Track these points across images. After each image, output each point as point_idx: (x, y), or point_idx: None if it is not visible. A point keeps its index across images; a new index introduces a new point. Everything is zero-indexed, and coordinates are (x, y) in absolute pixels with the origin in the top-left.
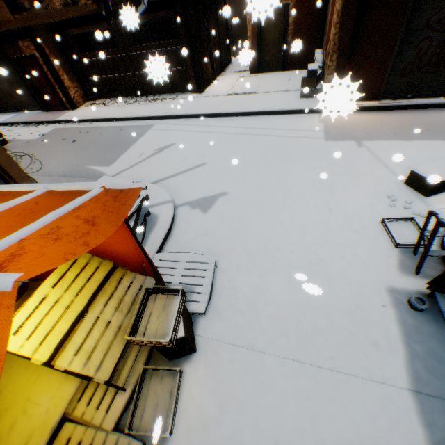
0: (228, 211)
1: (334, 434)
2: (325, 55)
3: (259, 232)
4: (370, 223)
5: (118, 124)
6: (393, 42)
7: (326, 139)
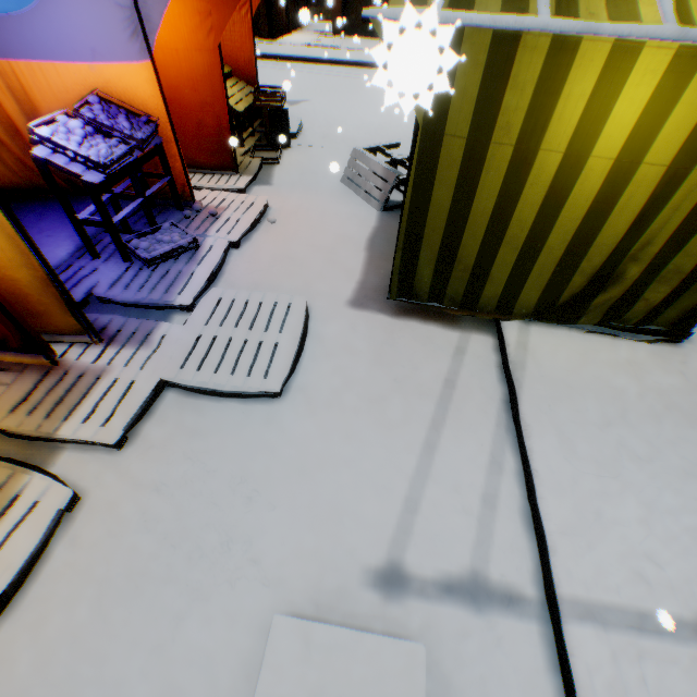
0: (311, 107)
1: None
2: None
3: (337, 117)
4: None
5: None
6: None
7: None
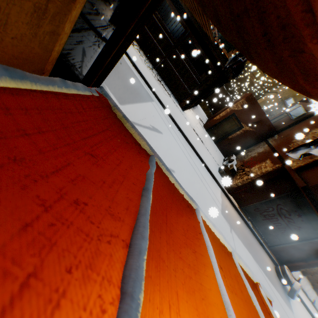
0: None
1: None
2: (240, 167)
3: None
4: None
5: (134, 71)
6: (266, 198)
7: (222, 212)
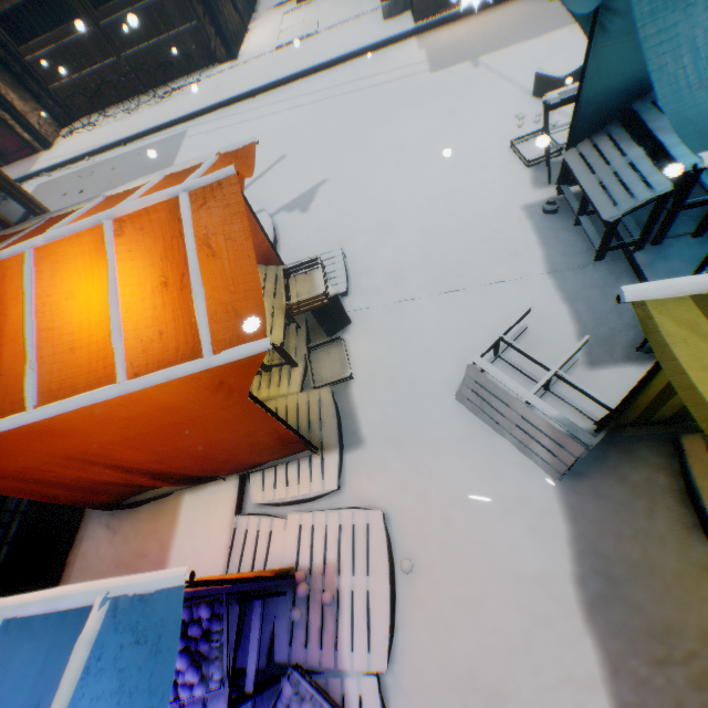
0: (336, 197)
1: (489, 324)
2: None
3: (379, 206)
4: (500, 152)
5: (132, 148)
6: None
7: (433, 71)
